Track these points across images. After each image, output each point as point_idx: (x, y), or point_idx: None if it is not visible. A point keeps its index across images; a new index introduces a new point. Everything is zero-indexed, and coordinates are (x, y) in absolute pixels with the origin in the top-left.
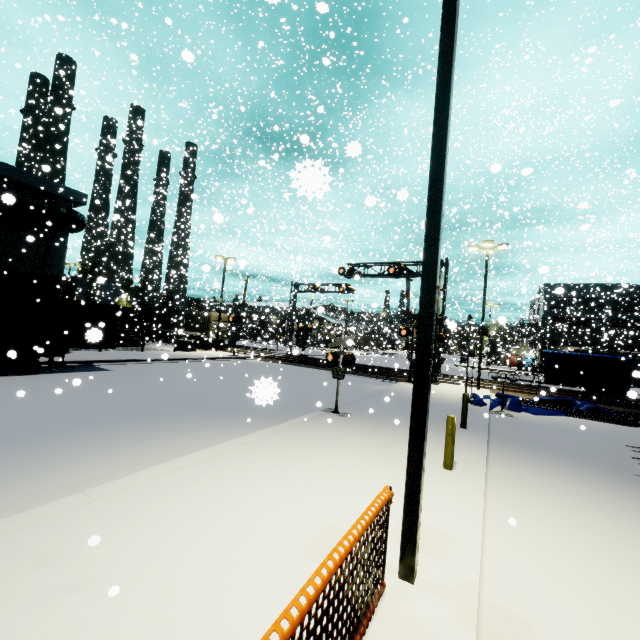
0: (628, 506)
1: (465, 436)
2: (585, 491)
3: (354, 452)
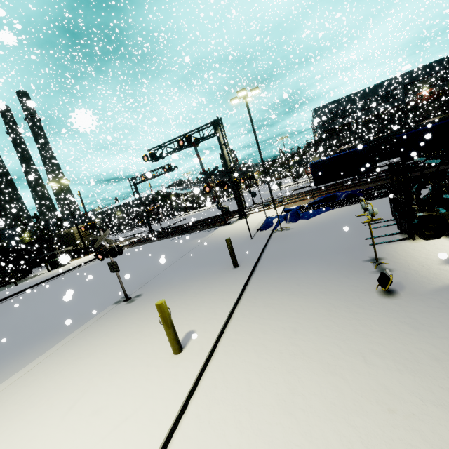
0: (346, 320)
1: (231, 280)
2: (312, 314)
3: (89, 371)
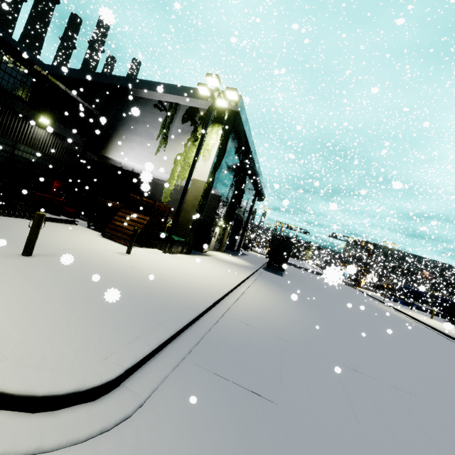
0: None
1: (416, 312)
2: None
3: (414, 313)
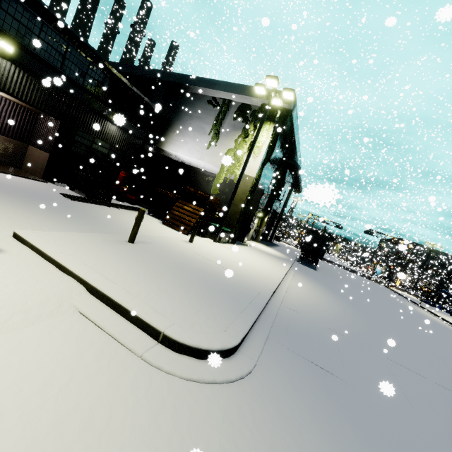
0: None
1: None
2: None
3: None
